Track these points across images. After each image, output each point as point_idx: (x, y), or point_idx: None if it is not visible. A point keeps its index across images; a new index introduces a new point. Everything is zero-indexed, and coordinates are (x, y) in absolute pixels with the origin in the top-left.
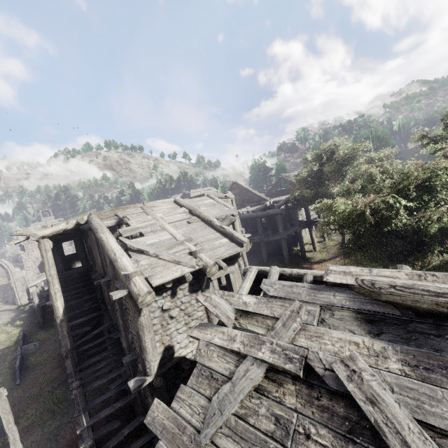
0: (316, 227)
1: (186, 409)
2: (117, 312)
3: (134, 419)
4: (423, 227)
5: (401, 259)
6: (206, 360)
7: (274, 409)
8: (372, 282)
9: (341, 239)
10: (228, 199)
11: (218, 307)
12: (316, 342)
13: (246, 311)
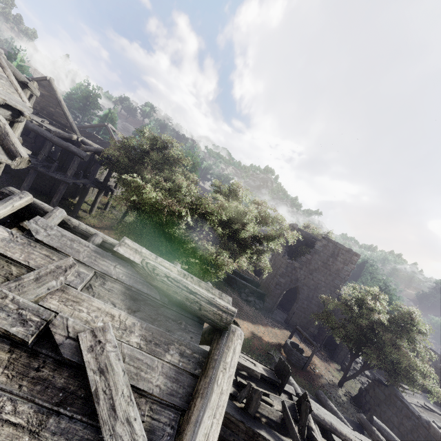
0: (105, 193)
1: None
2: None
3: None
4: (187, 240)
5: (158, 255)
6: None
7: None
8: (154, 267)
9: (120, 217)
10: (28, 89)
11: None
12: (70, 307)
13: None
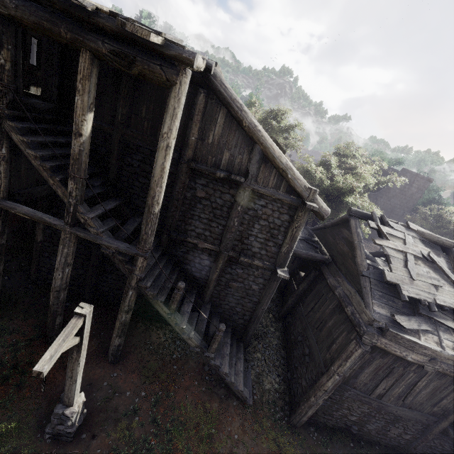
0: None
1: (400, 272)
2: (200, 210)
3: (138, 318)
4: (353, 203)
5: None
6: (393, 254)
7: (420, 268)
8: (422, 231)
9: None
10: None
11: (384, 231)
12: (417, 248)
13: (390, 234)
